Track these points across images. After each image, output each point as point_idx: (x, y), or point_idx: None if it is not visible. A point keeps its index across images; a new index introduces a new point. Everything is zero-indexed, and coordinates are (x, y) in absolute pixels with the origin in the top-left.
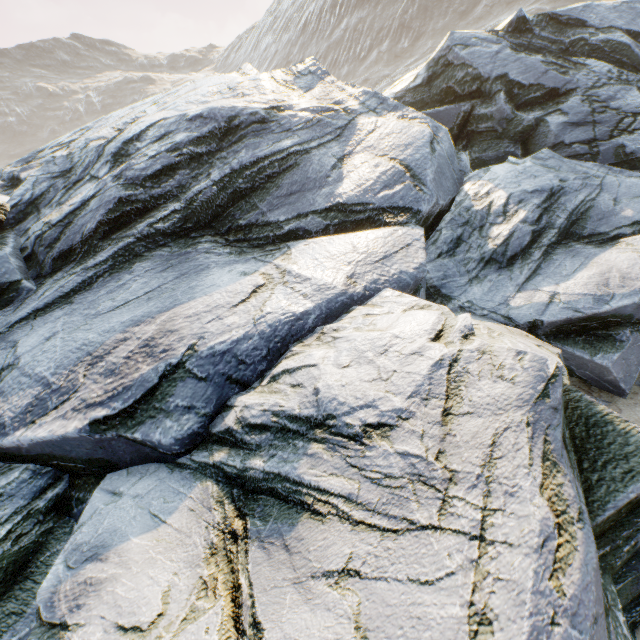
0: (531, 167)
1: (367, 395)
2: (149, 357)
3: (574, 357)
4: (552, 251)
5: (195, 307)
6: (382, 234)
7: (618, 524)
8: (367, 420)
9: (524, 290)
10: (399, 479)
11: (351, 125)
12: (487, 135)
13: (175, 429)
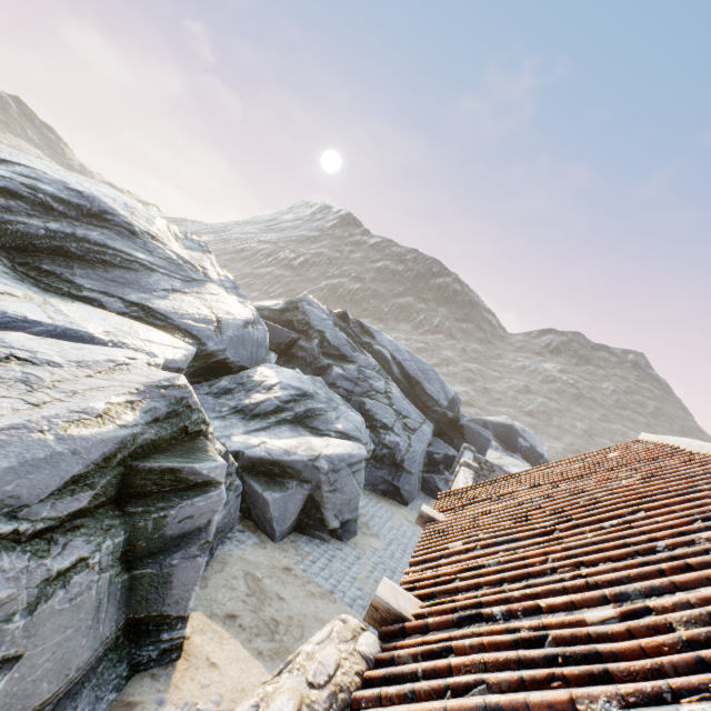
0: (305, 378)
1: (35, 348)
2: None
3: (254, 492)
4: (284, 423)
5: None
6: (163, 334)
7: (161, 496)
8: (18, 354)
9: (249, 434)
10: (6, 379)
11: (202, 282)
12: (301, 360)
13: None
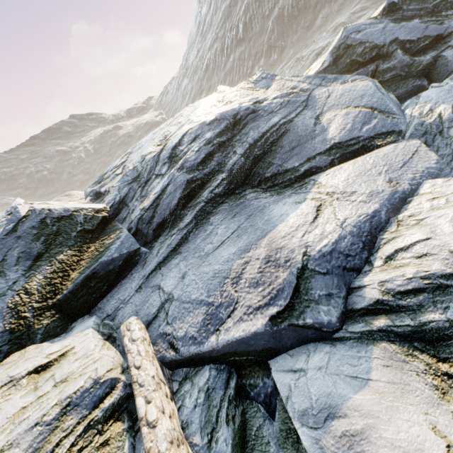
0: None
1: None
2: (278, 267)
3: None
4: None
5: (282, 230)
6: (387, 151)
7: None
8: None
9: None
10: None
11: (310, 97)
12: (393, 80)
13: (334, 310)
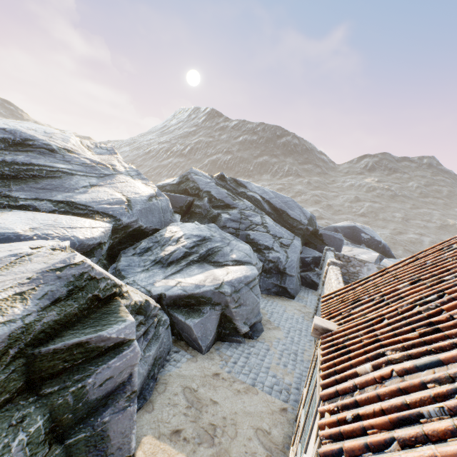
0: (202, 227)
1: None
2: None
3: (179, 321)
4: (193, 264)
5: None
6: (83, 219)
7: (75, 369)
8: None
9: (167, 279)
10: None
11: (113, 175)
12: (199, 215)
13: None
